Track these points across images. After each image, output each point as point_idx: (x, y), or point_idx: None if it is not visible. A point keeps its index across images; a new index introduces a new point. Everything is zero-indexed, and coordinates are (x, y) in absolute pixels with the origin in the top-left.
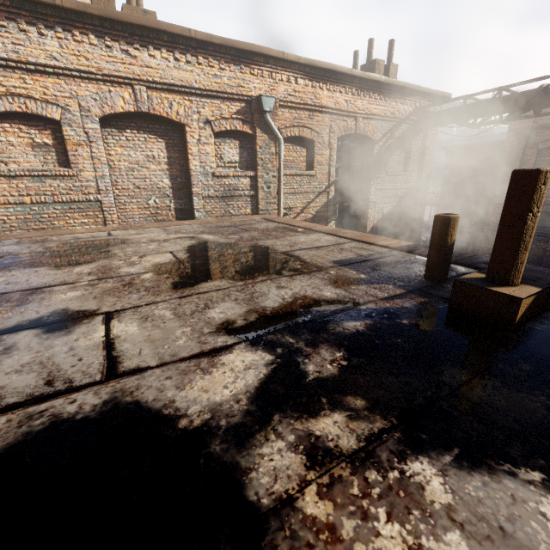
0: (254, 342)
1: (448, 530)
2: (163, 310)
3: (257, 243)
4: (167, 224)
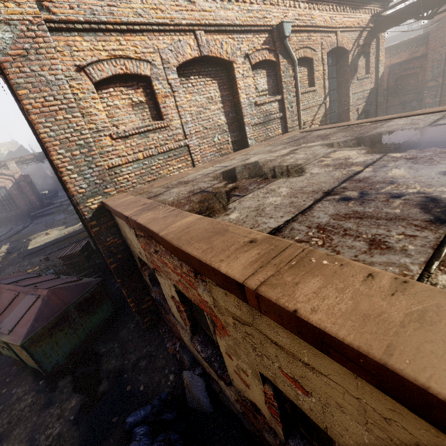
0: None
1: None
2: None
3: (378, 132)
4: (244, 152)
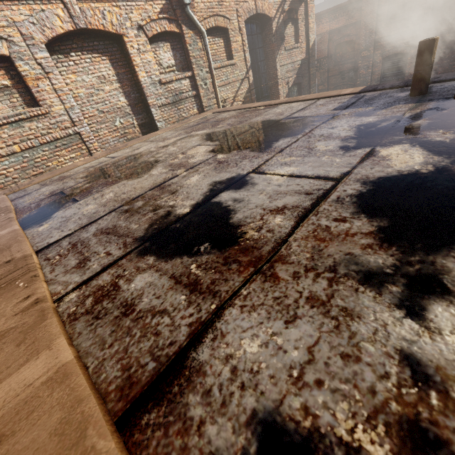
0: (382, 145)
1: None
2: (286, 159)
3: (251, 122)
4: (145, 138)
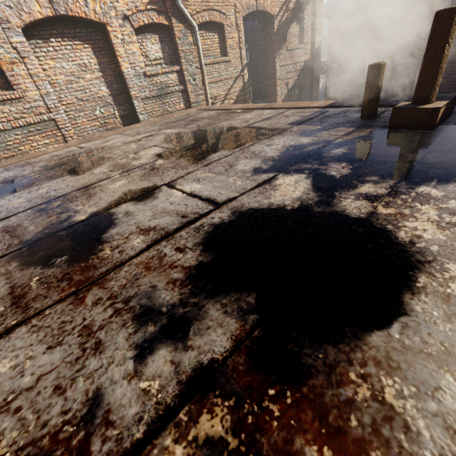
0: (286, 172)
1: (448, 201)
2: (203, 174)
3: (216, 126)
4: (122, 130)
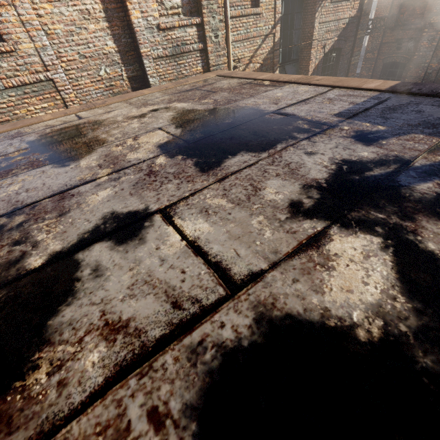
0: (344, 223)
1: None
2: (215, 199)
3: (238, 105)
4: (128, 97)
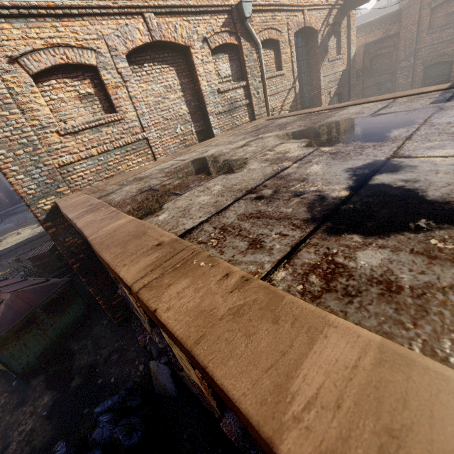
0: None
1: None
2: (426, 144)
3: (328, 122)
4: (206, 143)
